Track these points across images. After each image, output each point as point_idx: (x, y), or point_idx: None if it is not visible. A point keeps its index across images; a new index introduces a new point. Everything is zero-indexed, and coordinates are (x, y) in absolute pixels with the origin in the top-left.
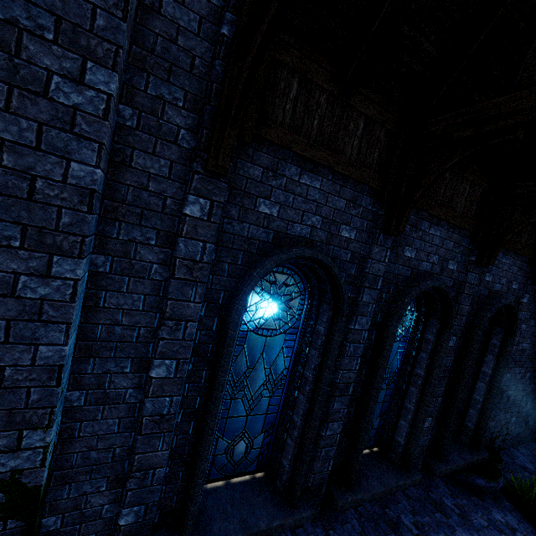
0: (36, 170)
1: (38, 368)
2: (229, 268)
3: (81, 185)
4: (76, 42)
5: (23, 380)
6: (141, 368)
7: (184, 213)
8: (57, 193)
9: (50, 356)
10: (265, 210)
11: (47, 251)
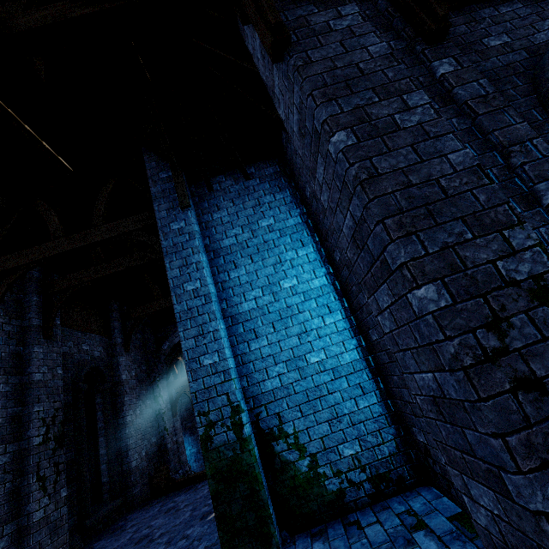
0: (354, 61)
1: (462, 173)
2: (515, 92)
3: (382, 55)
4: (327, 6)
5: (459, 186)
6: (530, 205)
7: (440, 75)
8: (373, 65)
9: (462, 161)
10: (496, 44)
11: (396, 96)
